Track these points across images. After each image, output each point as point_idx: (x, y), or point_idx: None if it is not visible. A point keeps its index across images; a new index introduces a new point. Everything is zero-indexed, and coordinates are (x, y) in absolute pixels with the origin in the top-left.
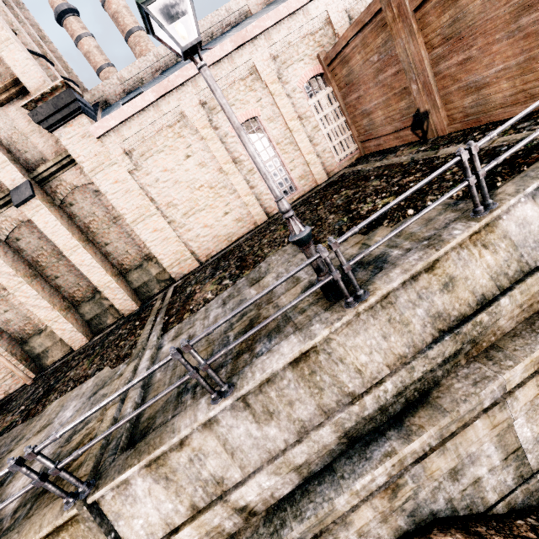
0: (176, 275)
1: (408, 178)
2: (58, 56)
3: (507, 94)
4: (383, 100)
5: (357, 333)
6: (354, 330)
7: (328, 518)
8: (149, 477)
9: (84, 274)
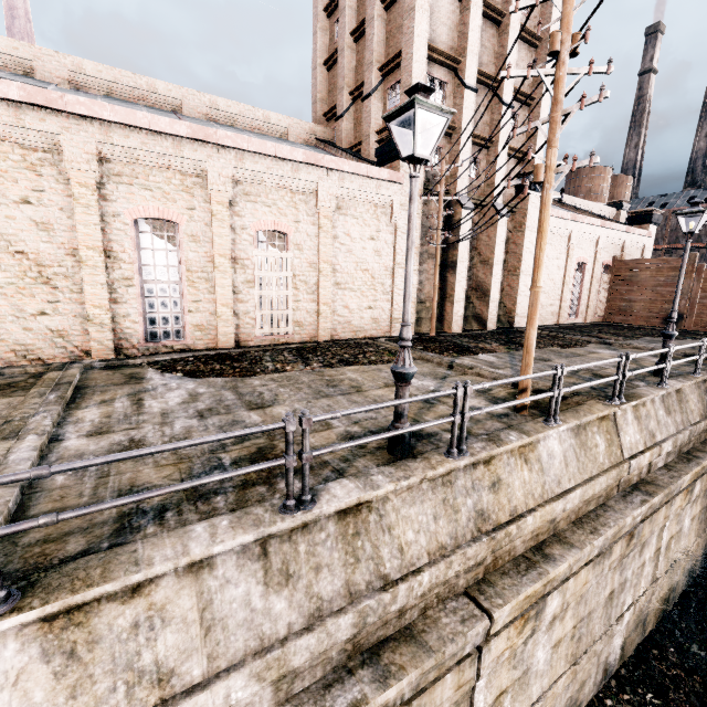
0: (516, 323)
1: (704, 335)
2: None
3: None
4: (651, 299)
5: None
6: None
7: None
8: None
9: (492, 282)
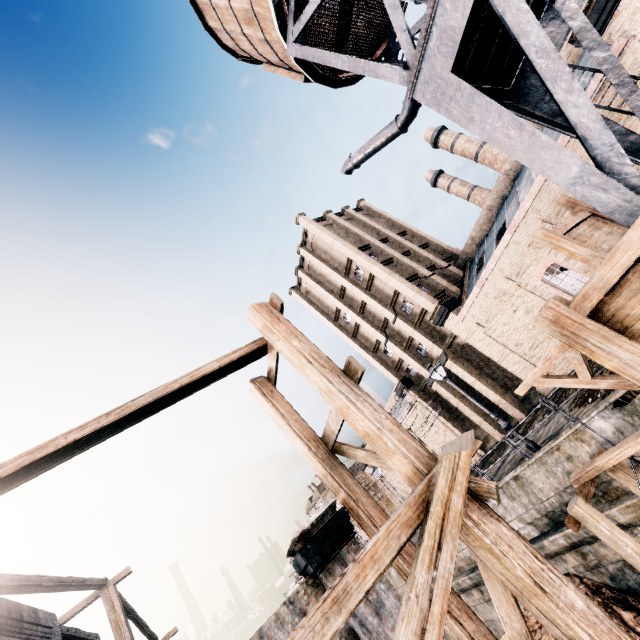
0: (543, 392)
1: None
2: (438, 246)
3: None
4: None
5: (534, 473)
6: (533, 471)
7: (545, 548)
8: None
9: (484, 395)
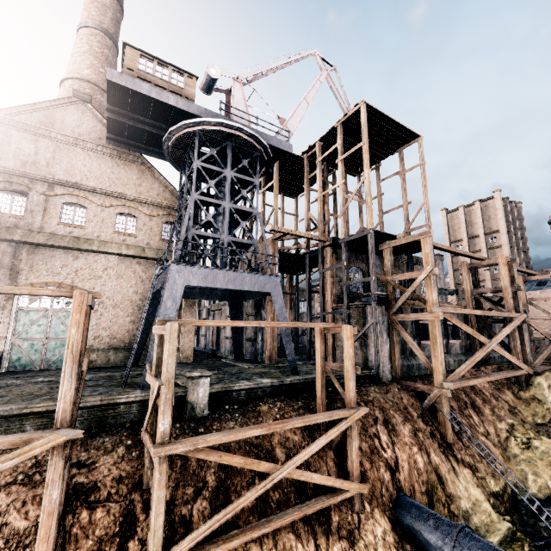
0: None
1: None
2: (528, 257)
3: None
4: None
5: None
6: None
7: None
8: None
9: None
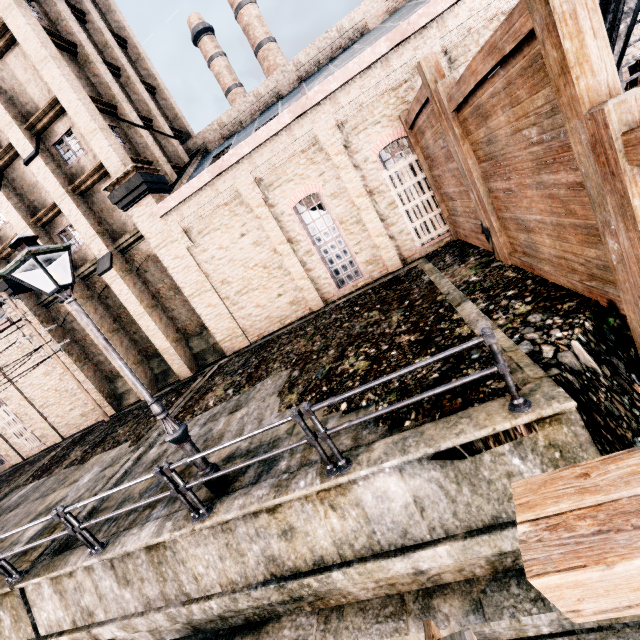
0: (228, 350)
1: (406, 336)
2: (169, 104)
3: (552, 253)
4: (458, 191)
5: (199, 544)
6: (197, 541)
7: None
8: (52, 587)
9: (149, 337)
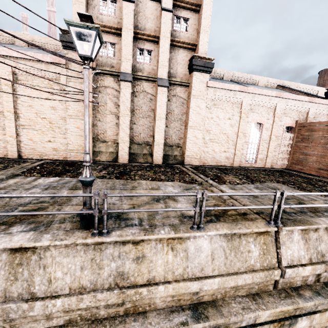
0: (186, 162)
1: None
2: None
3: None
4: (321, 154)
5: None
6: None
7: None
8: (300, 235)
9: (155, 132)
